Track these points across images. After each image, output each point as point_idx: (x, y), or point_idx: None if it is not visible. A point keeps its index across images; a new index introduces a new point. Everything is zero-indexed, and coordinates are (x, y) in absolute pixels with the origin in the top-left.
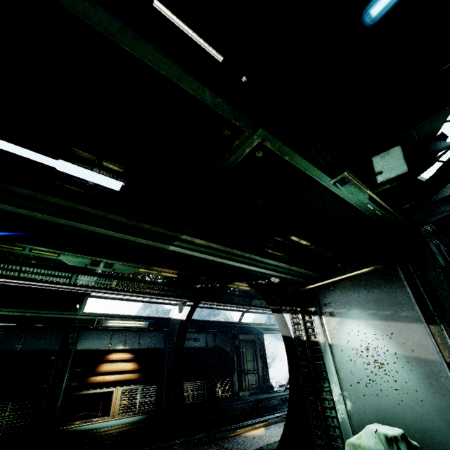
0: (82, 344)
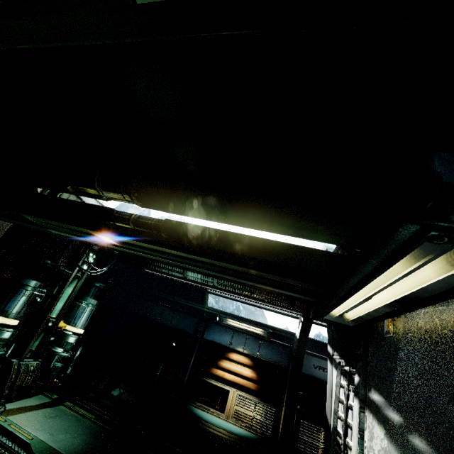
0: (209, 335)
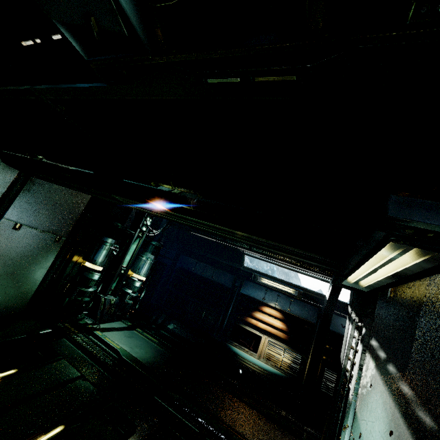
0: (244, 290)
